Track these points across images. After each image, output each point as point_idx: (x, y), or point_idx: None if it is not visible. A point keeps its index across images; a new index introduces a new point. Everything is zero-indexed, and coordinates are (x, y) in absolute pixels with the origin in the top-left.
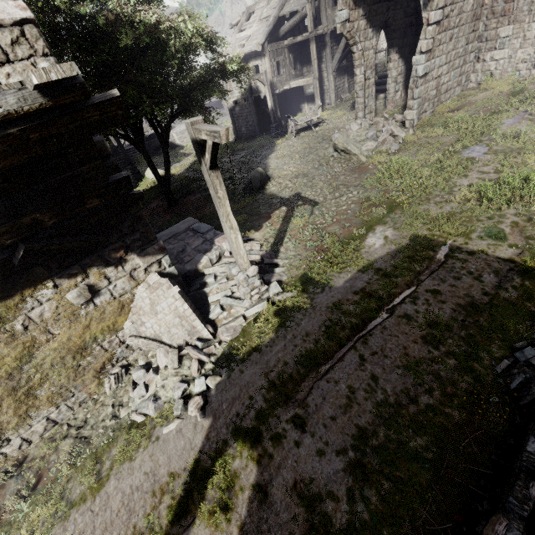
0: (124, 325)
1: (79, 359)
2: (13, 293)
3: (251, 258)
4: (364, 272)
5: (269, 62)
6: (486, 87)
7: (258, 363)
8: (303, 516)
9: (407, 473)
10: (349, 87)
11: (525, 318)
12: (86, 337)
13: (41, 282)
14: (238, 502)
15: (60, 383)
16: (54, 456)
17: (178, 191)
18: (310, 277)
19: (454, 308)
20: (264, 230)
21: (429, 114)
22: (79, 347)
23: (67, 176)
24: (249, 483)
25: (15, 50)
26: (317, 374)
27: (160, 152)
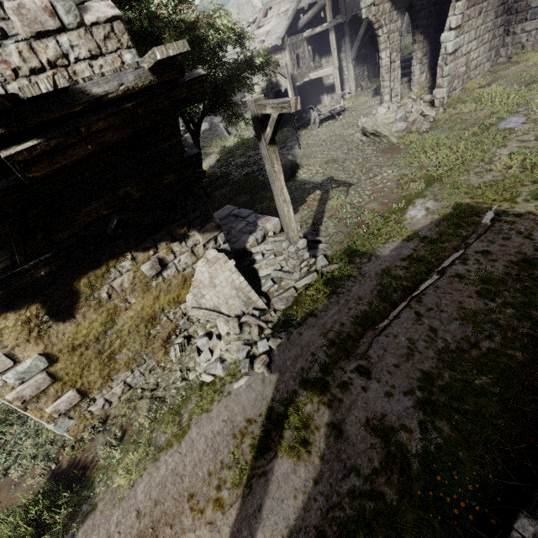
0: (186, 298)
1: (150, 327)
2: (101, 264)
3: None
4: (409, 241)
5: (289, 55)
6: (518, 60)
7: (315, 325)
8: (380, 444)
9: (476, 406)
10: (369, 75)
11: None
12: (156, 307)
13: (122, 254)
14: (316, 438)
15: (135, 349)
16: (134, 414)
17: (208, 186)
18: (355, 249)
19: (506, 265)
20: (301, 213)
21: (458, 92)
22: (150, 316)
23: (154, 151)
24: (323, 422)
25: (106, 44)
26: (375, 331)
27: None
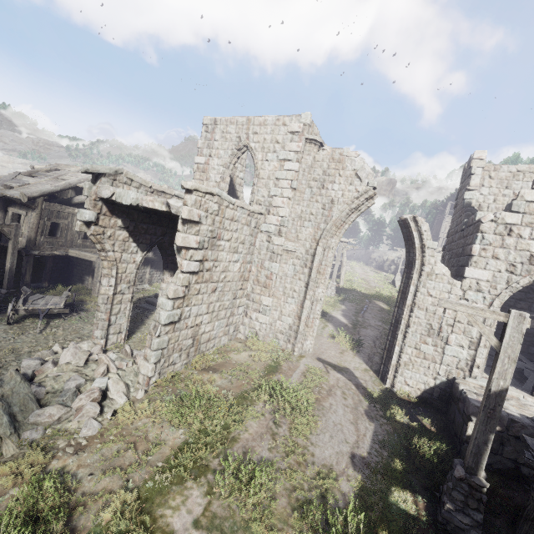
0: None
1: None
2: None
3: None
4: None
5: (38, 218)
6: (252, 345)
7: None
8: None
9: None
10: (152, 278)
11: None
12: None
13: None
14: None
15: None
16: None
17: None
18: None
19: None
20: None
21: (180, 366)
22: None
23: None
24: None
25: None
26: None
27: None
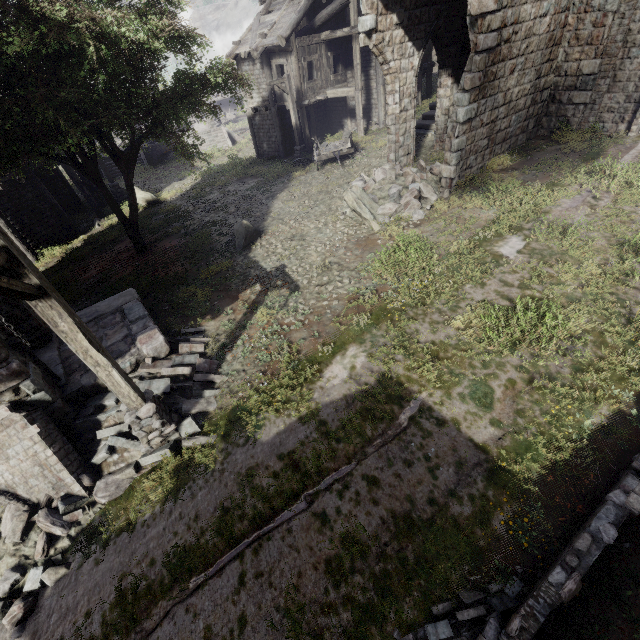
0: None
1: None
2: None
3: (176, 372)
4: (302, 424)
5: (297, 62)
6: (559, 139)
7: (120, 554)
8: None
9: None
10: None
11: (467, 557)
12: None
13: None
14: None
15: None
16: None
17: (156, 229)
18: (239, 415)
19: (383, 519)
20: (222, 318)
21: (476, 170)
22: None
23: None
24: None
25: None
26: (180, 593)
27: (167, 159)
